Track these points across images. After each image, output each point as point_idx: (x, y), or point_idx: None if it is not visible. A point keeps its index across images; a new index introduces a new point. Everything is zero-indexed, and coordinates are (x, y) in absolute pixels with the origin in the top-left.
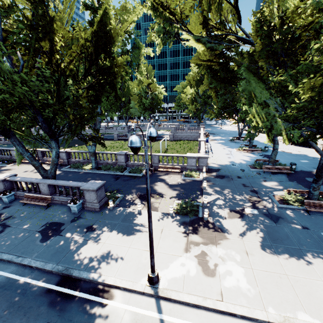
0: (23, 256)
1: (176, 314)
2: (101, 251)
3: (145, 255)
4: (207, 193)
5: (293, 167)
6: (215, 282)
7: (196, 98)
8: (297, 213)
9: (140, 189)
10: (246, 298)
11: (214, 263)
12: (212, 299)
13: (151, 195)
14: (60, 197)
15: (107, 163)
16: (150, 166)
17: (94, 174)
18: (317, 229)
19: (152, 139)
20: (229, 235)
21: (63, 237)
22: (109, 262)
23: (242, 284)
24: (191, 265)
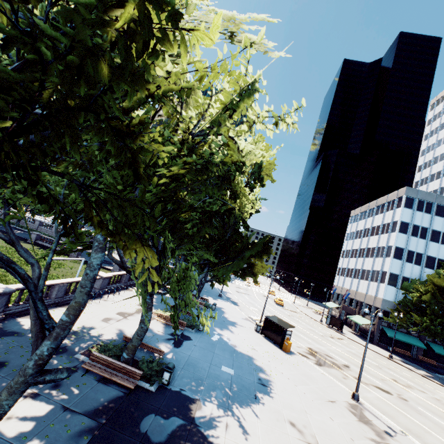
0: None
1: None
2: None
3: None
4: None
5: (166, 376)
6: None
7: None
8: None
9: None
10: None
11: None
12: None
13: None
14: None
15: None
16: None
17: None
18: None
19: None
20: None
21: None
22: None
23: None
24: None
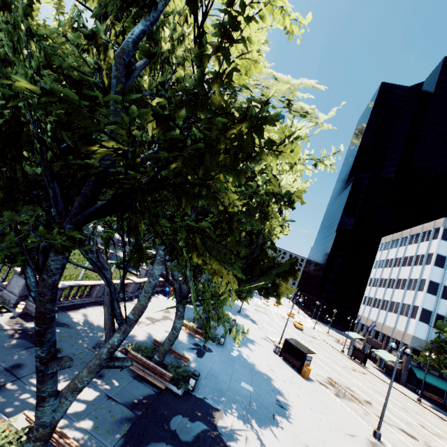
0: None
1: None
2: None
3: None
4: None
5: (191, 382)
6: None
7: None
8: None
9: None
10: None
11: None
12: None
13: None
14: None
15: None
16: None
17: None
18: None
19: None
20: None
21: None
22: None
23: None
24: None
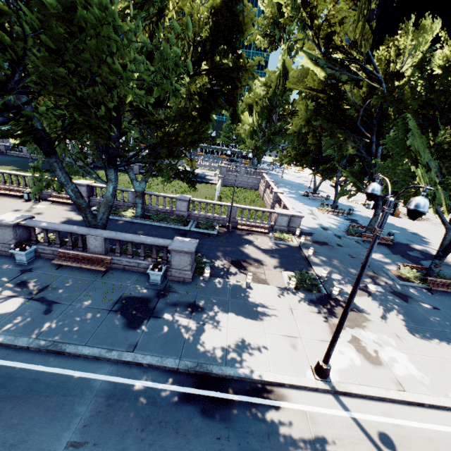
0: (117, 349)
1: (365, 410)
2: (231, 339)
3: (290, 342)
4: (315, 263)
5: (391, 237)
6: (386, 371)
7: (257, 131)
8: (420, 292)
9: (227, 253)
10: (425, 386)
11: (373, 349)
12: (394, 389)
13: (247, 262)
14: (123, 258)
15: (158, 210)
16: (223, 221)
17: (144, 226)
18: (446, 310)
19: (374, 198)
20: (369, 316)
21: (161, 320)
22: (251, 353)
23: (413, 371)
24: (351, 353)
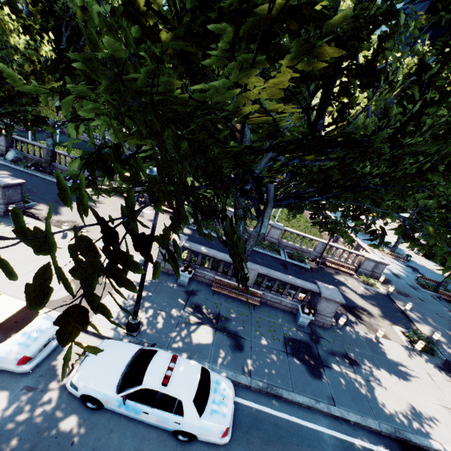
0: (321, 401)
1: None
2: (402, 403)
3: None
4: (415, 319)
5: None
6: None
7: None
8: None
9: None
10: None
11: None
12: None
13: (356, 309)
14: (267, 293)
15: (249, 232)
16: (309, 254)
17: None
18: None
19: None
20: None
21: (334, 371)
22: (429, 423)
23: None
24: None
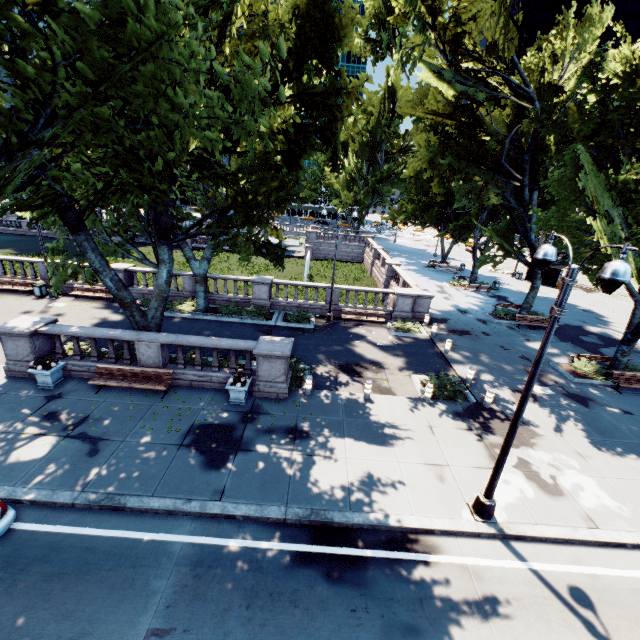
0: (198, 498)
1: (547, 558)
2: (353, 473)
3: (435, 472)
4: (456, 361)
5: None
6: (570, 503)
7: (356, 178)
8: (603, 392)
9: (332, 354)
10: (624, 520)
11: (548, 474)
12: (583, 527)
13: (361, 366)
14: (189, 371)
15: (227, 299)
16: (320, 310)
17: (211, 324)
18: None
19: (547, 266)
20: (538, 430)
21: (254, 453)
22: (383, 491)
23: (606, 501)
24: (519, 482)
